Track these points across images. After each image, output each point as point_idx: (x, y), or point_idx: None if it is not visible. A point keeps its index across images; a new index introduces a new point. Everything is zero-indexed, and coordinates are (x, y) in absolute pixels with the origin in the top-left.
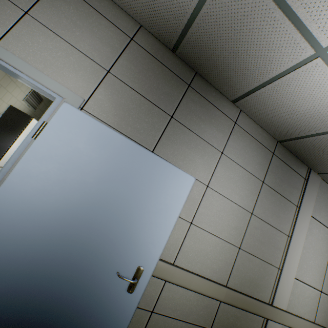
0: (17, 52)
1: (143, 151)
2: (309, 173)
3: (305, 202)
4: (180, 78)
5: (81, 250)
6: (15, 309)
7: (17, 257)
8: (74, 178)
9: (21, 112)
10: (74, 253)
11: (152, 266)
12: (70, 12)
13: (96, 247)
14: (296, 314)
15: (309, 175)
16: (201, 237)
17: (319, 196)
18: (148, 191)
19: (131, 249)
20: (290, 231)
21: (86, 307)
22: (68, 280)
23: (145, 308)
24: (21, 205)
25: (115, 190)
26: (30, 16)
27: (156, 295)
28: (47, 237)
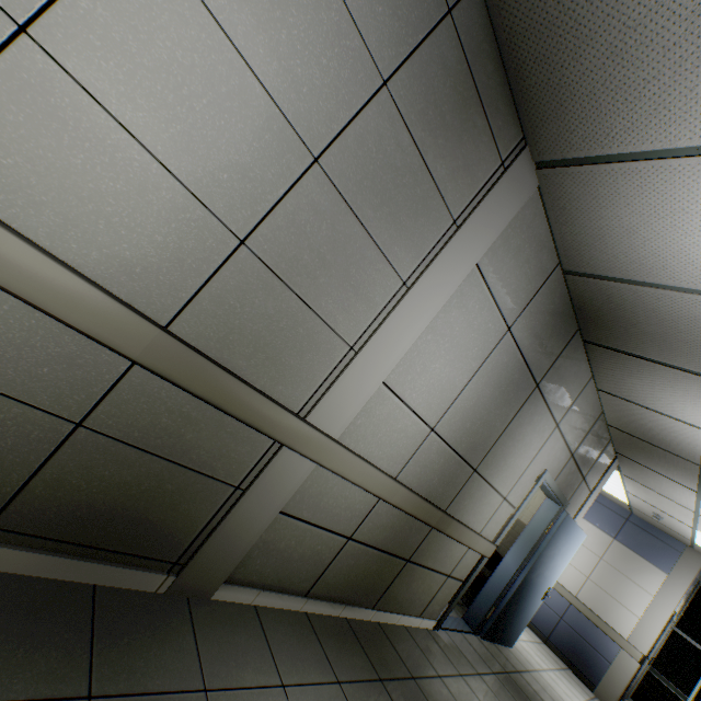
0: None
1: None
2: (520, 154)
3: (478, 221)
4: None
5: None
6: None
7: None
8: None
9: None
10: None
11: None
12: None
13: None
14: (363, 456)
15: (518, 157)
16: (74, 121)
17: (515, 232)
18: None
19: None
20: (414, 274)
21: None
22: None
23: None
24: None
25: None
26: None
27: None
28: None
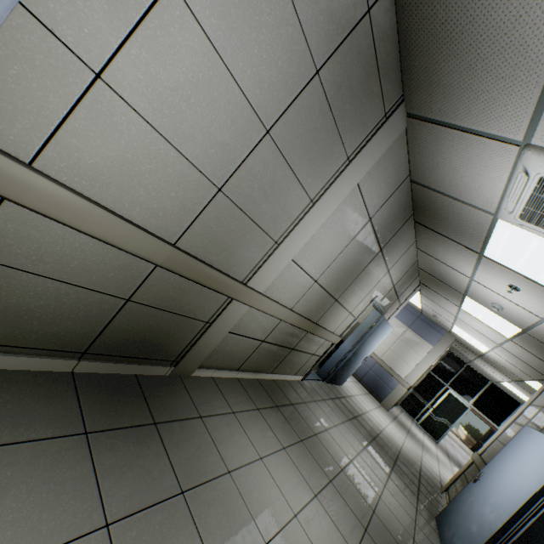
0: None
1: None
2: (398, 107)
3: (363, 156)
4: None
5: None
6: None
7: None
8: None
9: None
10: None
11: None
12: None
13: None
14: (275, 299)
15: (396, 110)
16: (127, 130)
17: (385, 159)
18: None
19: None
20: (318, 195)
21: None
22: None
23: None
24: None
25: None
26: None
27: None
28: None
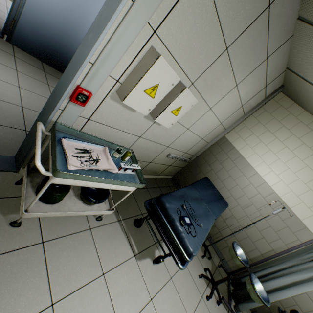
0: None
1: None
2: None
3: None
4: None
5: (74, 30)
6: (52, 44)
7: (49, 23)
8: None
9: None
10: (71, 30)
11: None
12: None
13: (80, 31)
14: None
15: None
16: None
17: None
18: None
19: None
20: None
21: None
22: (70, 41)
23: None
24: None
25: (88, 4)
26: None
27: None
28: (60, 19)
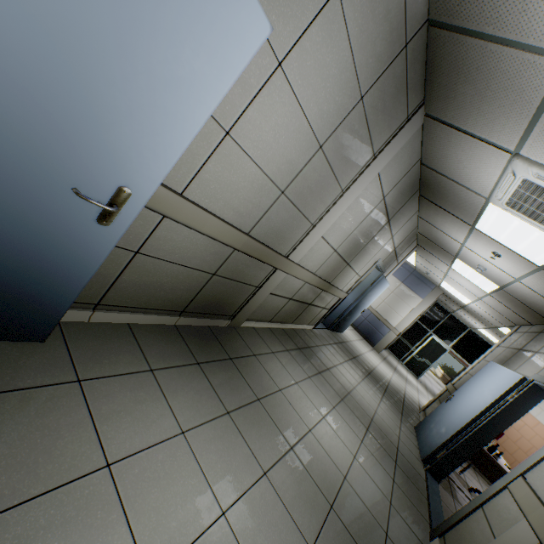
0: None
1: None
2: (418, 110)
3: (386, 152)
4: None
5: None
6: None
7: None
8: None
9: None
10: None
11: (149, 191)
12: None
13: (2, 123)
14: (304, 267)
15: (417, 113)
16: (236, 163)
17: (403, 150)
18: (155, 12)
19: (104, 151)
20: (348, 185)
21: (7, 237)
22: None
23: (126, 247)
24: None
25: None
26: None
27: (146, 233)
28: None
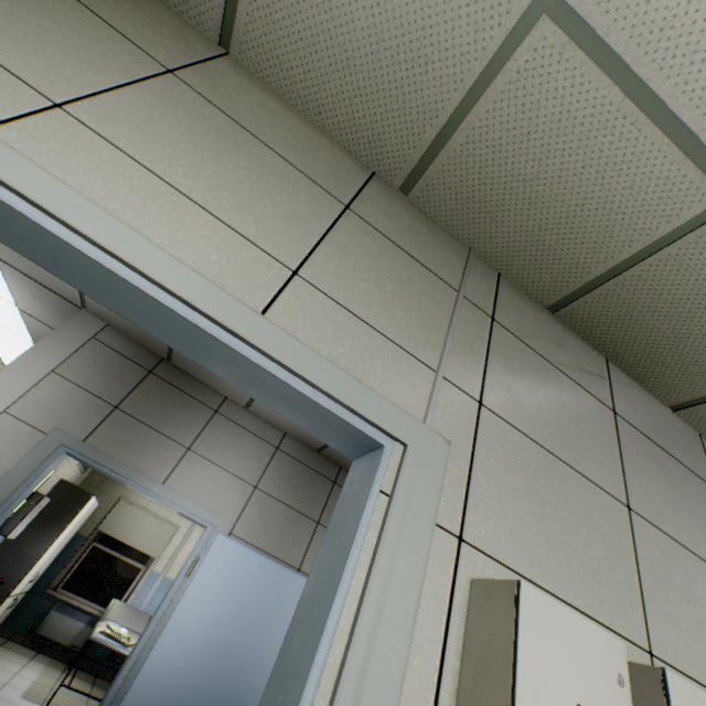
0: (178, 488)
1: (291, 574)
2: None
3: None
4: (325, 476)
5: None
6: None
7: None
8: (225, 618)
9: (77, 488)
10: None
11: None
12: (225, 437)
13: (244, 703)
14: None
15: None
16: None
17: None
18: None
19: None
20: None
21: None
22: None
23: None
24: (175, 657)
25: (264, 626)
26: (192, 450)
27: None
28: (198, 695)
